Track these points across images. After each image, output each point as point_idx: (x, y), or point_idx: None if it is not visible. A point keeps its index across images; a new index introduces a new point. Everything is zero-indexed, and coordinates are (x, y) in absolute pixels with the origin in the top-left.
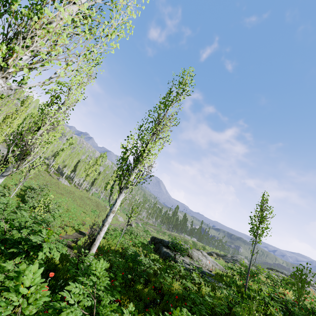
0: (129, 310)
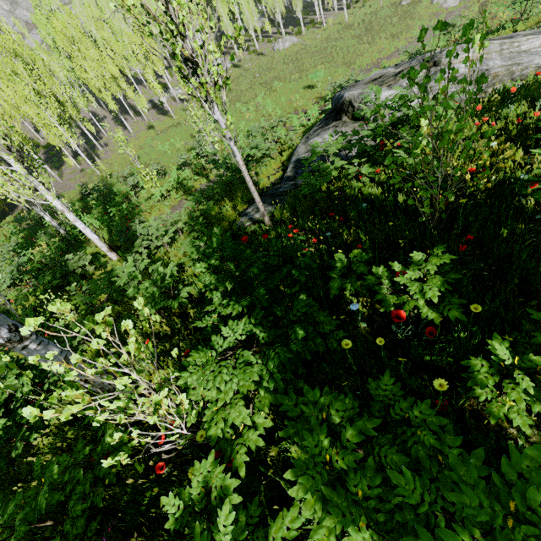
0: None
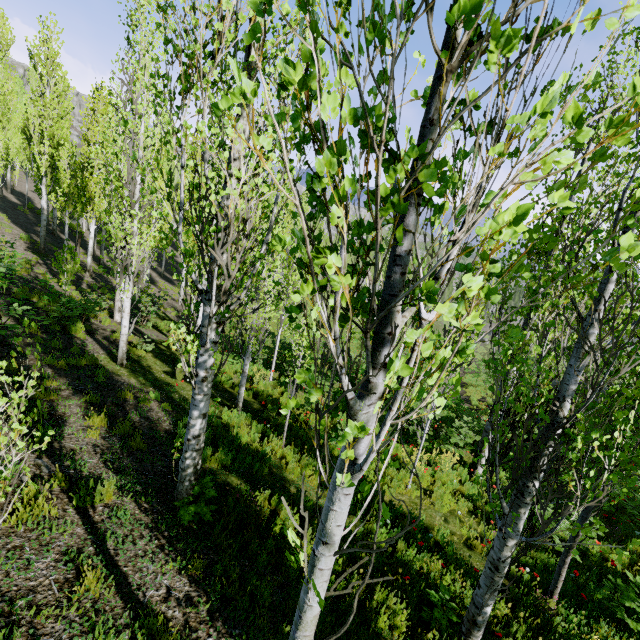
0: None
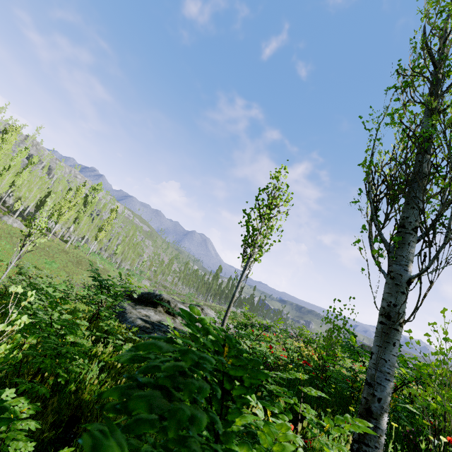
0: None
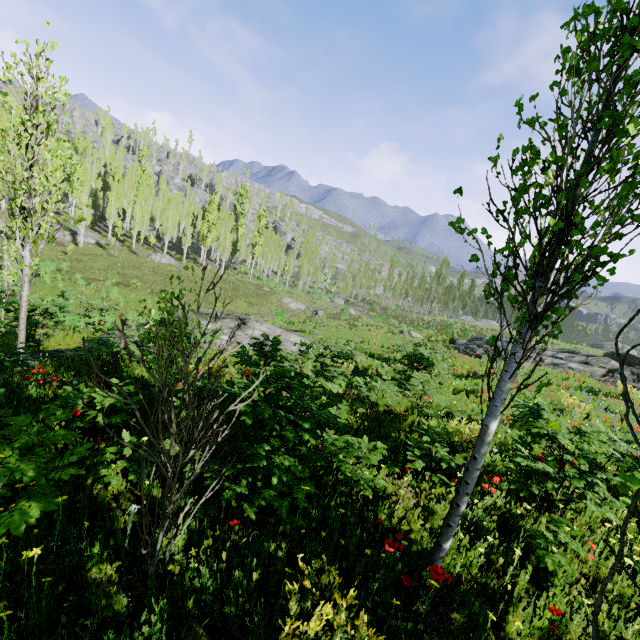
0: None
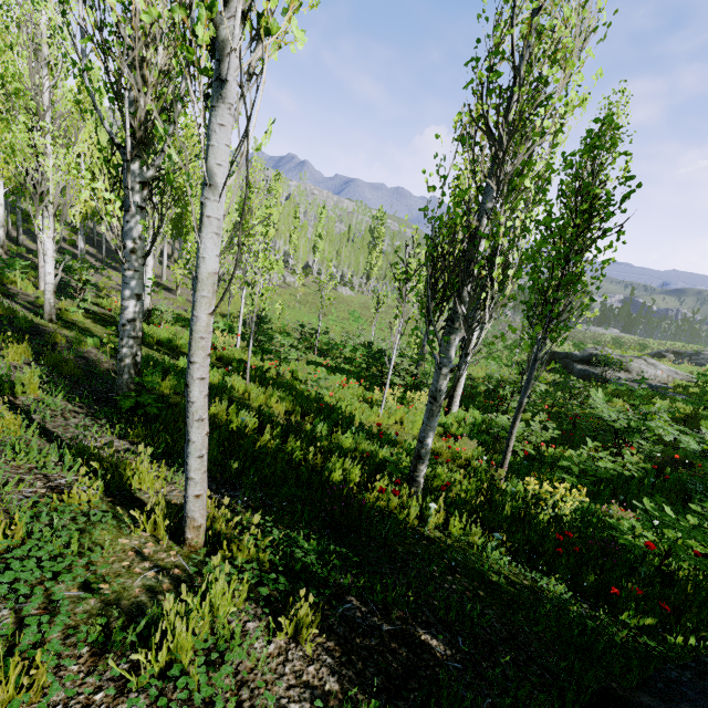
0: (618, 408)
